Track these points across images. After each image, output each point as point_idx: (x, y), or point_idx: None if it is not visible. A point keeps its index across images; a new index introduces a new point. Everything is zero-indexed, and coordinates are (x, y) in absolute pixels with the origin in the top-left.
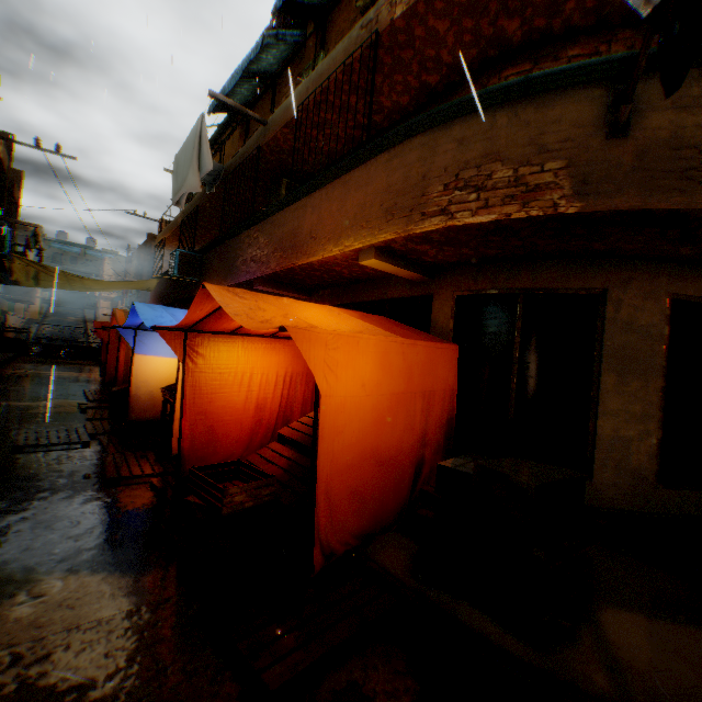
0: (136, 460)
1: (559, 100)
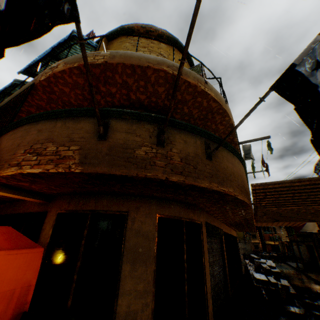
0: None
1: (84, 120)
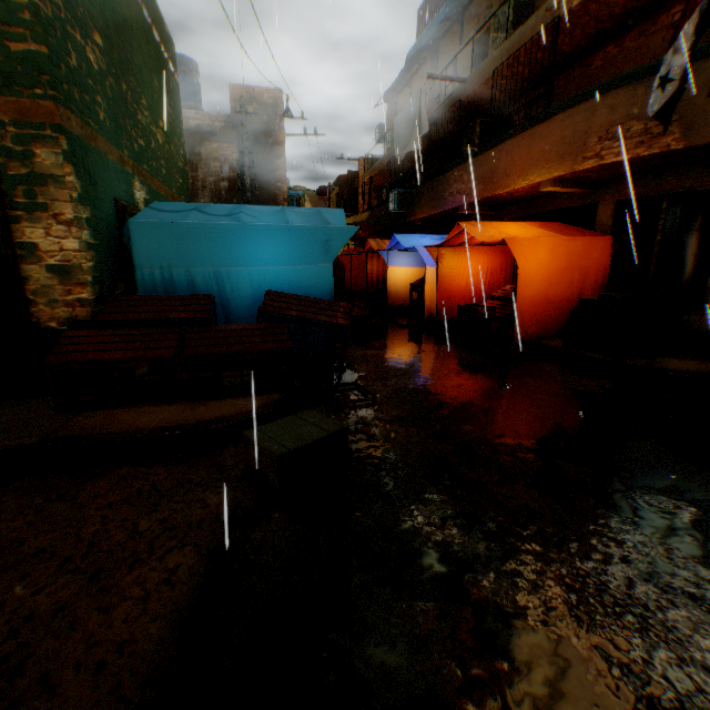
0: (407, 320)
1: None
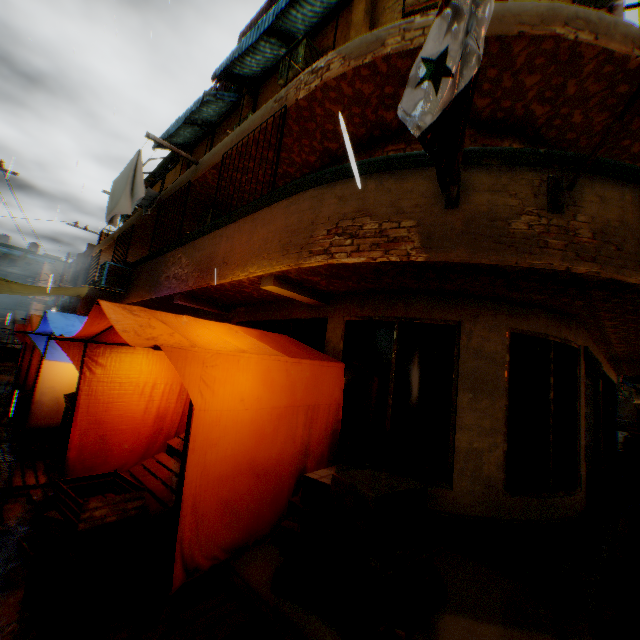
0: (23, 470)
1: (412, 175)
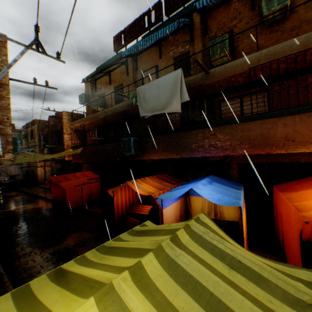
0: None
1: None
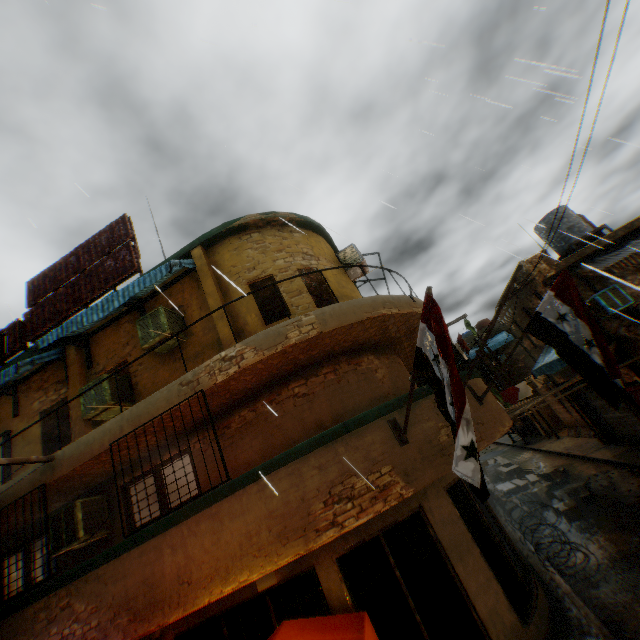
0: None
1: (366, 430)
